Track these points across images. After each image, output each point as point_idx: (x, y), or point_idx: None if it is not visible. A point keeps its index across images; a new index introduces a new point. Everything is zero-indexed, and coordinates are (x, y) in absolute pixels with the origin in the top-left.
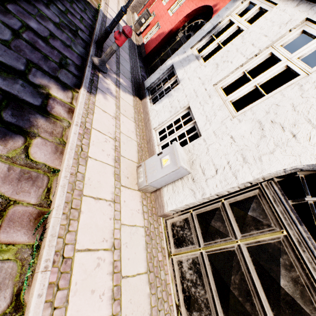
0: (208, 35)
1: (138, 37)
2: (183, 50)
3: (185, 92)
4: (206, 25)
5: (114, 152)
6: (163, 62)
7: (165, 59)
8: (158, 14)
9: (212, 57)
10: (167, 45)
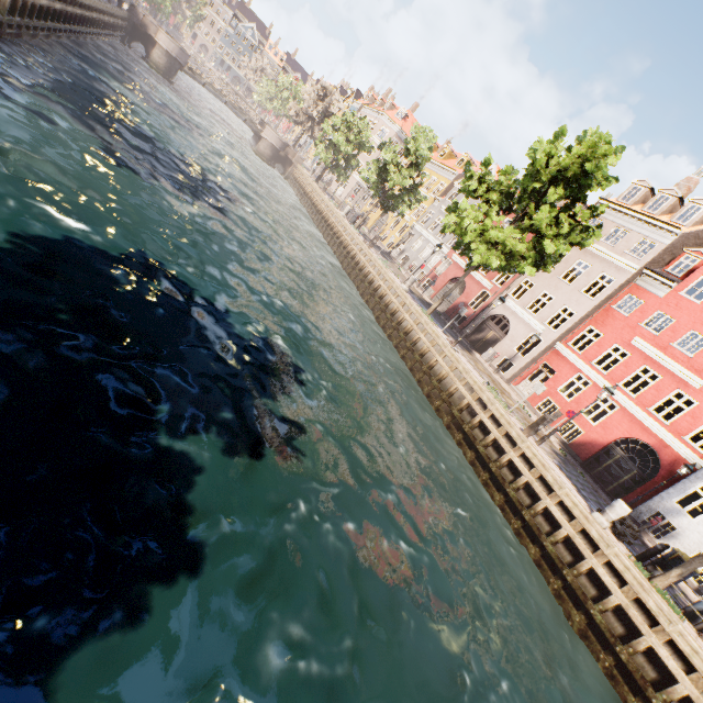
0: (681, 494)
1: (546, 427)
2: (663, 499)
3: (690, 539)
4: (675, 486)
5: (693, 595)
6: (613, 476)
7: (614, 473)
8: (563, 408)
9: (697, 517)
10: (604, 455)
